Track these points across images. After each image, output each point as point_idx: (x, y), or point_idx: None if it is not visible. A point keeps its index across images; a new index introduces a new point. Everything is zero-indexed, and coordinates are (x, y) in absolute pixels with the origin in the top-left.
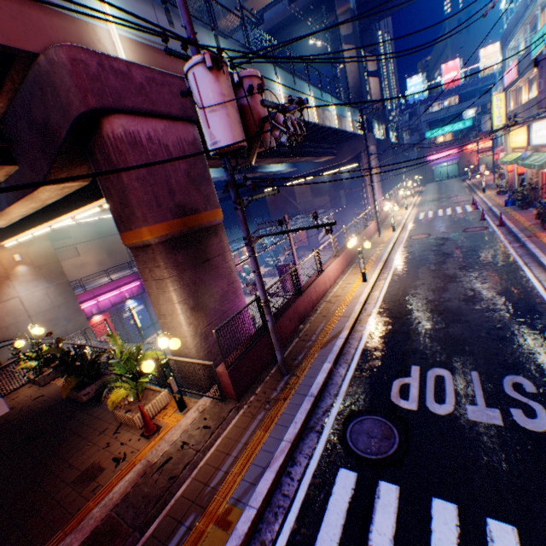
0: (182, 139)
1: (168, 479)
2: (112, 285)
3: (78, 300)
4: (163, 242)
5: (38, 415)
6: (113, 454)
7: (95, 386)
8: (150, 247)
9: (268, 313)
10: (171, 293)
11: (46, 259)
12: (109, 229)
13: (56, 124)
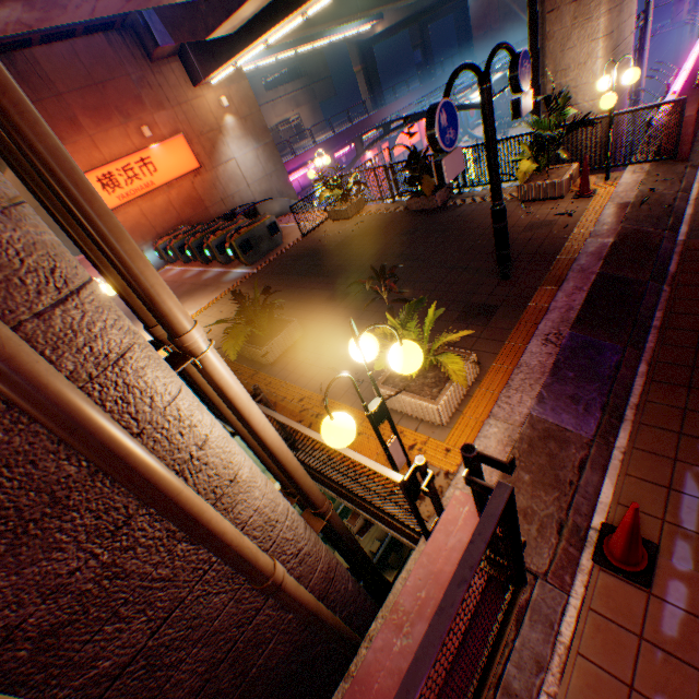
0: None
1: (662, 209)
2: (297, 162)
3: (284, 170)
4: None
5: (383, 228)
6: (549, 215)
7: (443, 194)
8: None
9: None
10: (601, 20)
11: (248, 108)
12: None
13: None
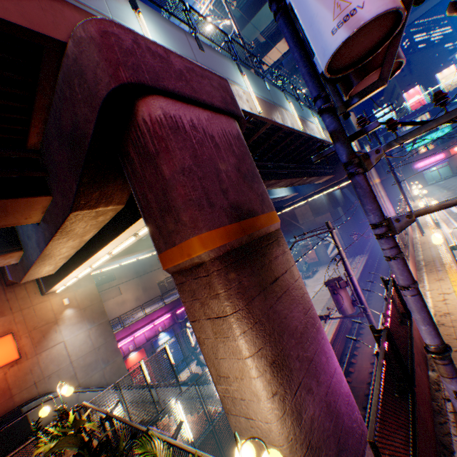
0: (226, 132)
1: None
2: (146, 319)
3: (115, 339)
4: (219, 257)
5: None
6: None
7: None
8: (201, 267)
9: (452, 375)
10: (238, 340)
11: (90, 300)
12: (144, 268)
13: (83, 121)
